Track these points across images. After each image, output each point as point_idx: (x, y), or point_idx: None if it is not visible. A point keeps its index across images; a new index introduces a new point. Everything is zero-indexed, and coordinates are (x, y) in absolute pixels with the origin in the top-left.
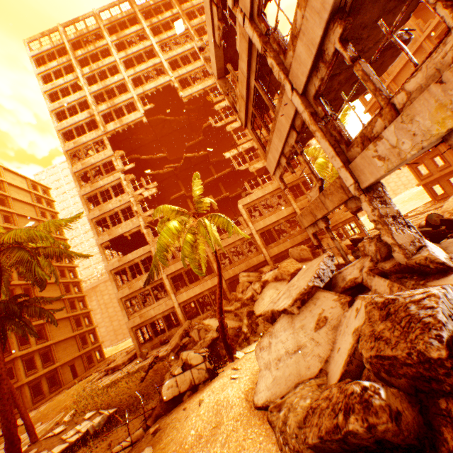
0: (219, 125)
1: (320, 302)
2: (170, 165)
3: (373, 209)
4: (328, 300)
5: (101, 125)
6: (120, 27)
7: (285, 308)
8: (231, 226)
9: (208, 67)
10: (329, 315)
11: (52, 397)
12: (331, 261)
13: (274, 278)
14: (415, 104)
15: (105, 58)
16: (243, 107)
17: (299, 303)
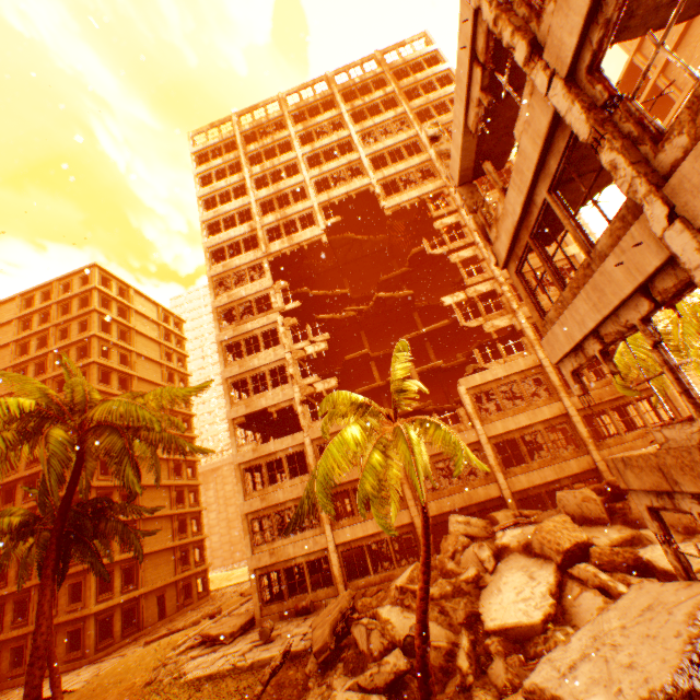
0: (437, 252)
1: None
2: (351, 308)
3: None
4: None
5: (263, 244)
6: (310, 113)
7: None
8: (459, 453)
9: (442, 166)
10: None
11: (123, 646)
12: None
13: (522, 545)
14: None
15: (284, 154)
16: (508, 236)
17: None
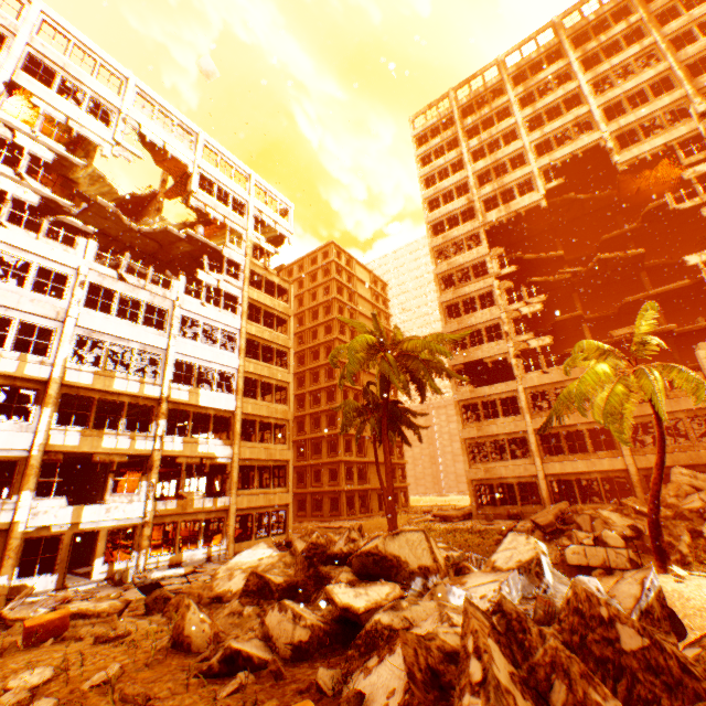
0: (684, 206)
1: None
2: (566, 270)
3: None
4: None
5: (479, 214)
6: (530, 70)
7: None
8: (701, 389)
9: None
10: None
11: (361, 517)
12: None
13: None
14: None
15: (499, 119)
16: None
17: None
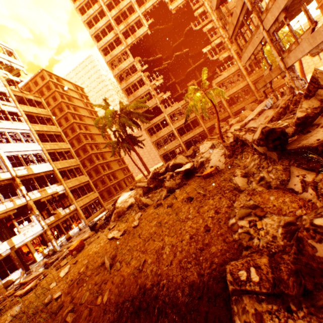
0: (197, 29)
1: (266, 113)
2: (165, 63)
3: (289, 76)
4: (269, 111)
5: (123, 41)
6: None
7: (252, 118)
8: (223, 93)
9: (209, 2)
10: (269, 115)
11: (122, 192)
12: (271, 100)
13: (236, 122)
14: (302, 43)
15: None
16: (232, 29)
17: (258, 115)
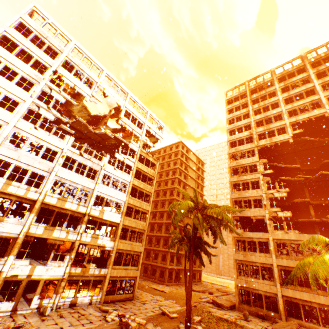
0: None
1: None
2: (301, 175)
3: None
4: None
5: (255, 141)
6: (287, 75)
7: None
8: None
9: None
10: None
11: (174, 284)
12: None
13: None
14: None
15: (269, 96)
16: None
17: None
